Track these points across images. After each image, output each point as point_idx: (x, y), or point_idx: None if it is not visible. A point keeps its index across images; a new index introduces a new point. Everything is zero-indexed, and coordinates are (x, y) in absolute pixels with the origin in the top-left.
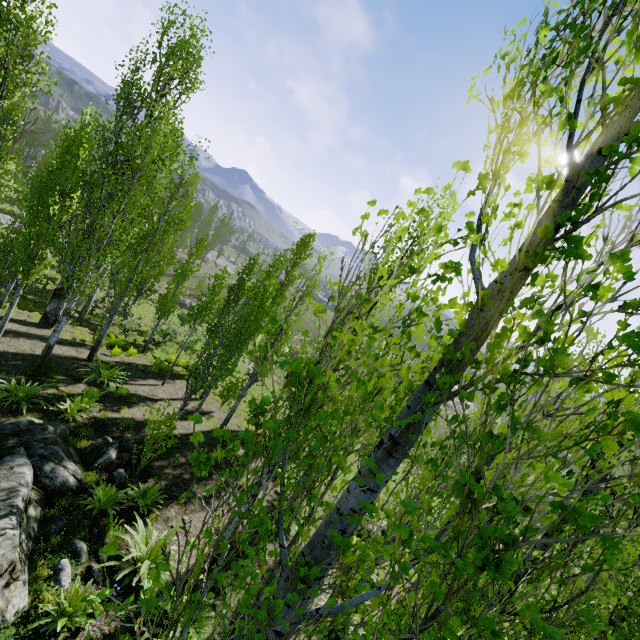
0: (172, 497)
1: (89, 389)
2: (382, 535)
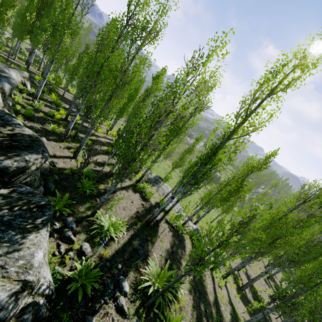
0: (62, 101)
1: None
2: None
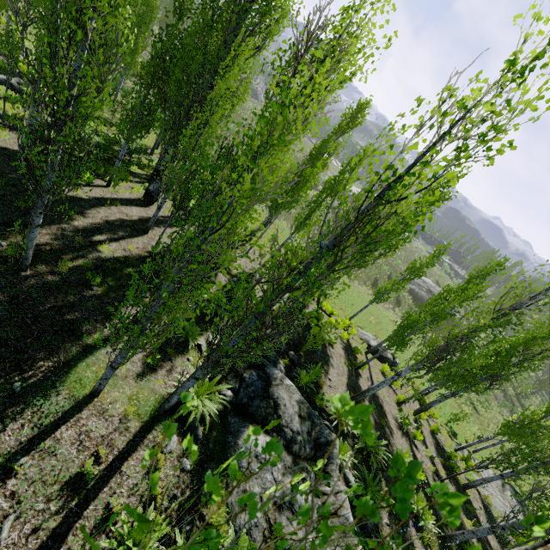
0: (315, 363)
1: (225, 277)
2: (393, 359)
